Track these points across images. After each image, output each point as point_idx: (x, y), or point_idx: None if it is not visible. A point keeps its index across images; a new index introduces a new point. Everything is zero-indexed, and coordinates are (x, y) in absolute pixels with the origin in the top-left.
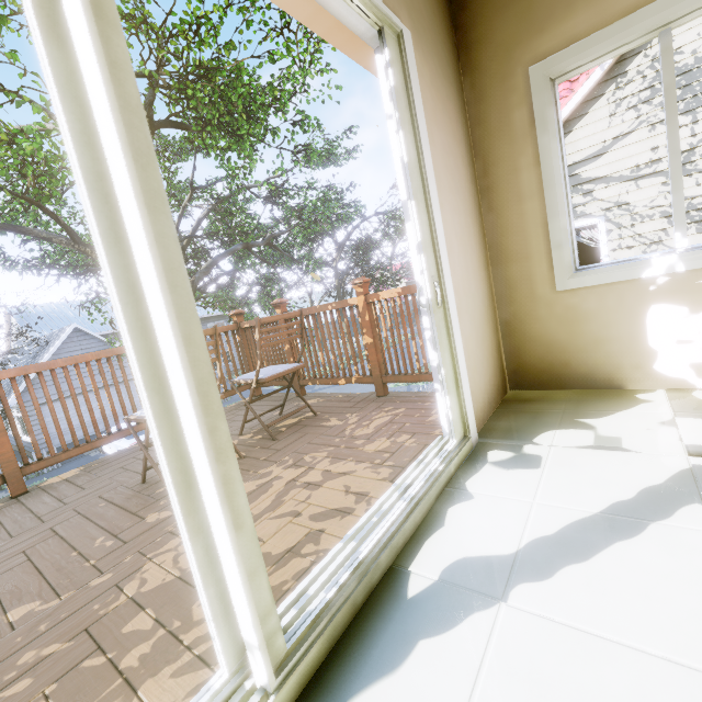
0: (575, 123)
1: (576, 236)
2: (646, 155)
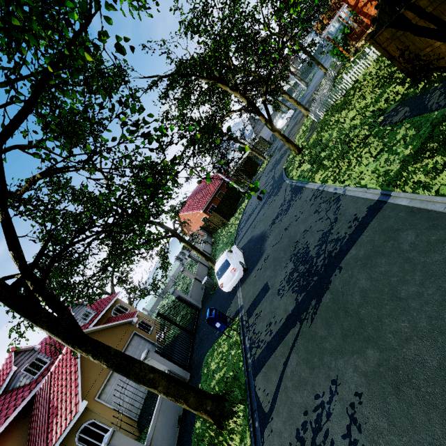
0: None
1: None
2: None
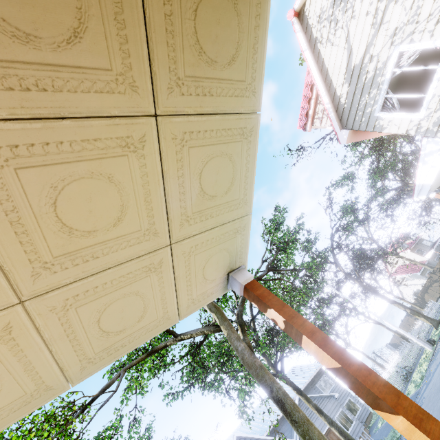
0: (324, 67)
1: (400, 69)
2: (368, 19)
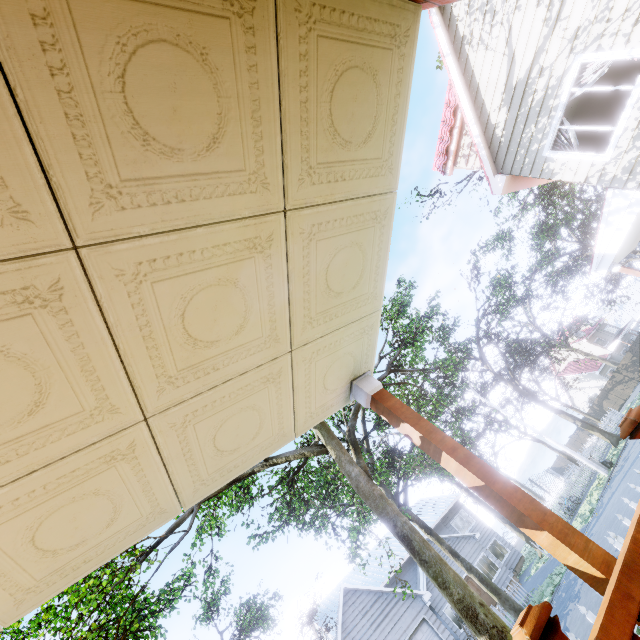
0: (474, 82)
1: (581, 89)
2: (539, 12)
